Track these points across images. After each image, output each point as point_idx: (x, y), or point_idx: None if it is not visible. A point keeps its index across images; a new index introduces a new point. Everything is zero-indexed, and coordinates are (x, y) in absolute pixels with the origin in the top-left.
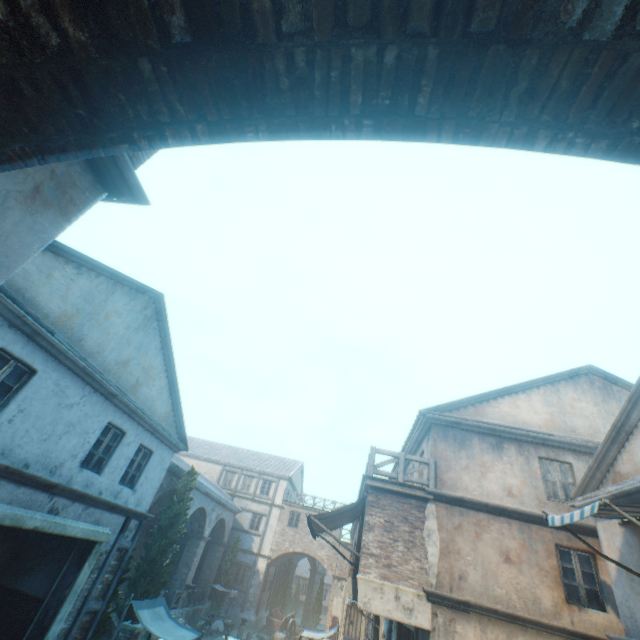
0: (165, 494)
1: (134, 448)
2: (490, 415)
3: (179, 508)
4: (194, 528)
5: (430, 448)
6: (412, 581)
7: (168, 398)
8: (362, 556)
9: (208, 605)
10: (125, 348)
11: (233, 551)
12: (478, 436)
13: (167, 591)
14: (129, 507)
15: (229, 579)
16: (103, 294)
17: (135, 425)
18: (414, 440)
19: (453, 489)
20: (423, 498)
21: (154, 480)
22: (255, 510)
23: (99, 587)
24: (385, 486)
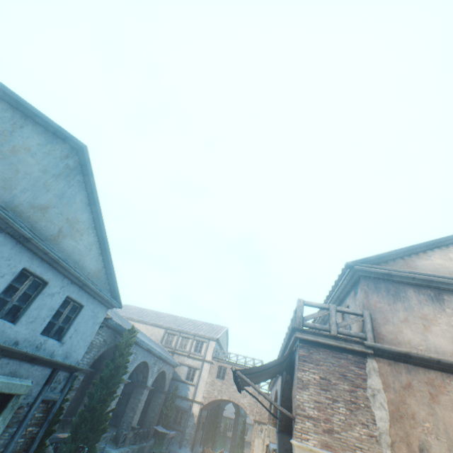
0: (111, 350)
1: (59, 300)
2: (422, 267)
3: (119, 361)
4: (139, 379)
5: (361, 301)
6: (361, 452)
7: (98, 255)
8: (297, 419)
9: (152, 442)
10: (42, 193)
11: (172, 398)
12: (413, 288)
13: (85, 449)
14: (53, 359)
15: (169, 421)
16: (7, 123)
17: (59, 276)
18: (335, 298)
19: (394, 343)
20: (361, 353)
21: (85, 334)
22: (190, 365)
23: (20, 441)
24: (317, 339)
